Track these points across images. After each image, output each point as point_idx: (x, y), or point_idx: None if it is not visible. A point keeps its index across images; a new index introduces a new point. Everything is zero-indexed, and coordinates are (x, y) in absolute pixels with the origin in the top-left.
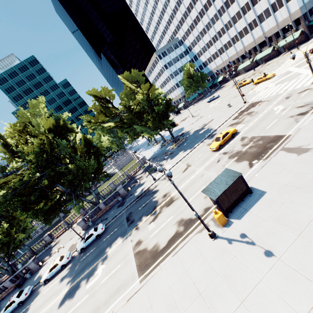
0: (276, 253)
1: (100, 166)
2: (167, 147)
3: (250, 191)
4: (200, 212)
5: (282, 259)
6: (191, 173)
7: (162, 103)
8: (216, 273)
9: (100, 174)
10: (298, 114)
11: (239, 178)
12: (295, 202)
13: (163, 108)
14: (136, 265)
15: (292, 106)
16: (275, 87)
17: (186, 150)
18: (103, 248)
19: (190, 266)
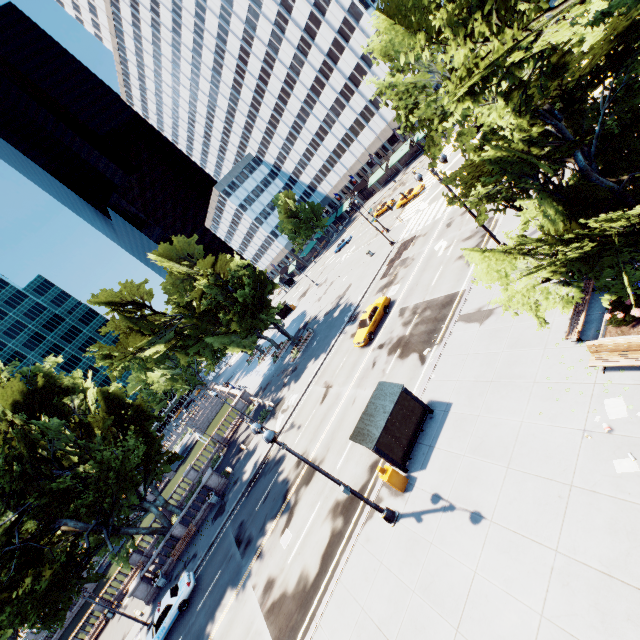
0: (485, 512)
1: (154, 444)
2: (285, 359)
3: (429, 410)
4: (364, 475)
5: (495, 520)
6: (336, 402)
7: (248, 283)
8: (410, 590)
9: (157, 461)
10: None
11: (402, 394)
12: (492, 410)
13: (253, 291)
14: (272, 639)
15: (458, 239)
16: (429, 208)
17: (319, 357)
18: (200, 628)
19: (367, 596)
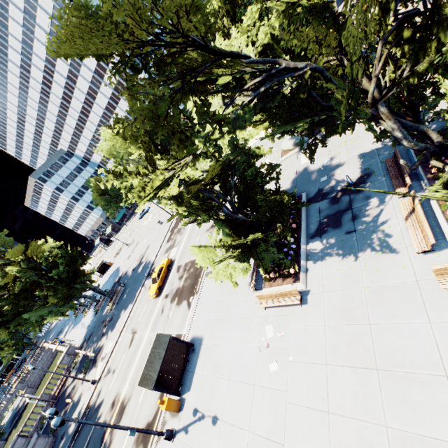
0: (219, 414)
1: None
2: (104, 311)
3: (191, 345)
4: (156, 404)
5: (223, 419)
6: (139, 345)
7: (60, 262)
8: None
9: None
10: (211, 226)
11: (171, 341)
12: (222, 339)
13: (66, 267)
14: None
15: None
16: None
17: (128, 307)
18: None
19: None
